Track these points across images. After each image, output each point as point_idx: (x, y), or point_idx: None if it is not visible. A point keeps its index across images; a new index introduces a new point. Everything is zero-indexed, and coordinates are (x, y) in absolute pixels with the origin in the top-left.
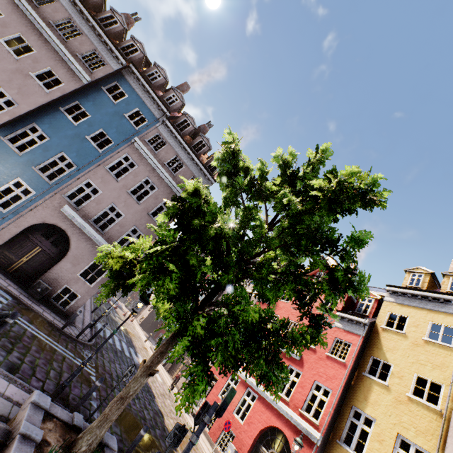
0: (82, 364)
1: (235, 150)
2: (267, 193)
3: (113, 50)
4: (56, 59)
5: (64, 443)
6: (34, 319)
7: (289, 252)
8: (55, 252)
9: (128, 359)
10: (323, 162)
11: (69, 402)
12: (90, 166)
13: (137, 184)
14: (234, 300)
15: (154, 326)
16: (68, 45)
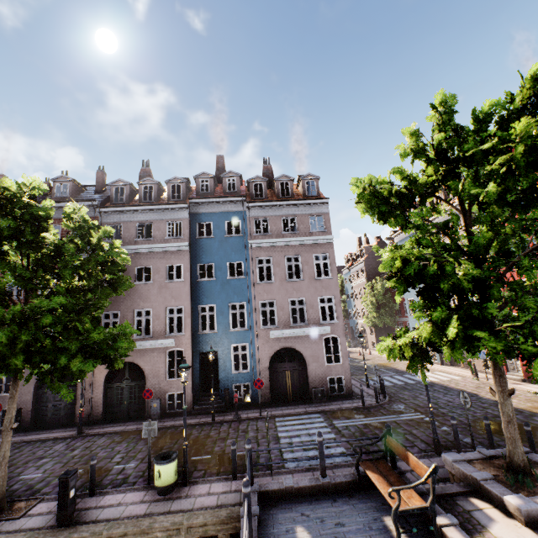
0: (431, 419)
1: (372, 192)
2: (427, 187)
3: (174, 207)
4: (162, 257)
5: (503, 470)
6: (345, 415)
7: (518, 220)
8: (297, 365)
9: (417, 385)
10: (451, 111)
11: (444, 446)
12: (251, 293)
13: (285, 269)
14: (535, 309)
15: None
16: (156, 240)
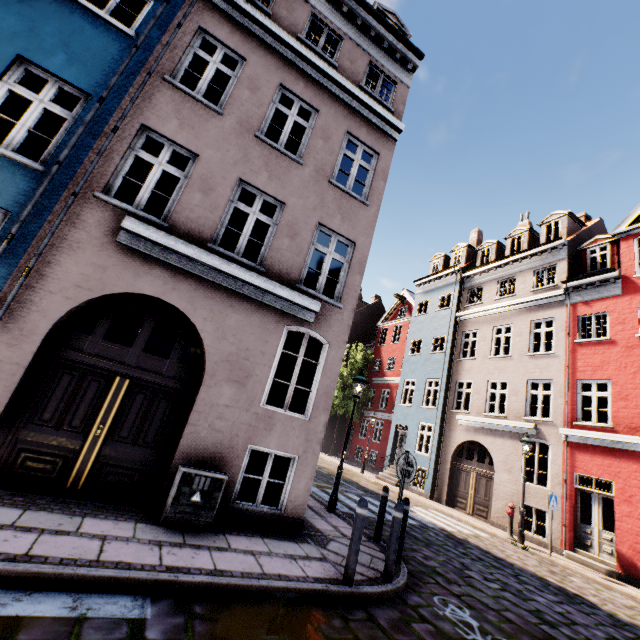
0: None
1: None
2: None
3: None
4: None
5: None
6: (280, 635)
7: None
8: (170, 372)
9: (428, 532)
10: None
11: None
12: (127, 86)
13: (267, 112)
14: None
15: (338, 442)
16: None
